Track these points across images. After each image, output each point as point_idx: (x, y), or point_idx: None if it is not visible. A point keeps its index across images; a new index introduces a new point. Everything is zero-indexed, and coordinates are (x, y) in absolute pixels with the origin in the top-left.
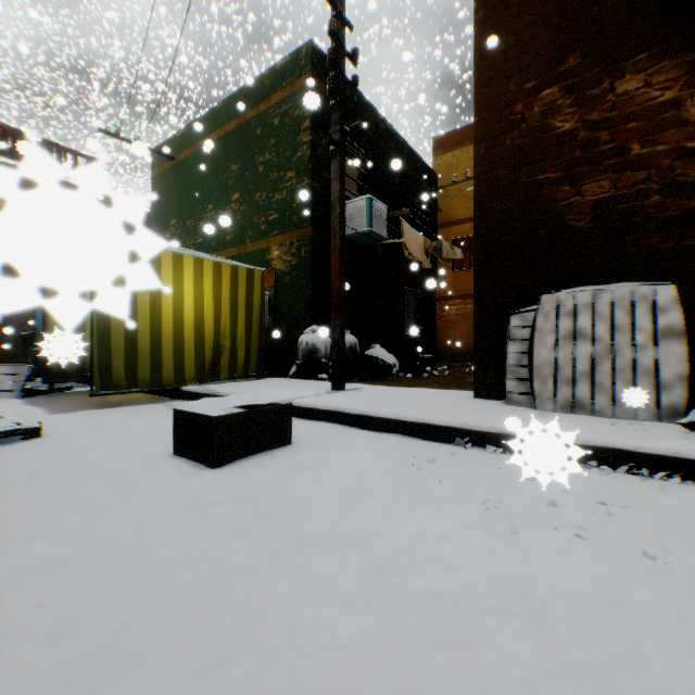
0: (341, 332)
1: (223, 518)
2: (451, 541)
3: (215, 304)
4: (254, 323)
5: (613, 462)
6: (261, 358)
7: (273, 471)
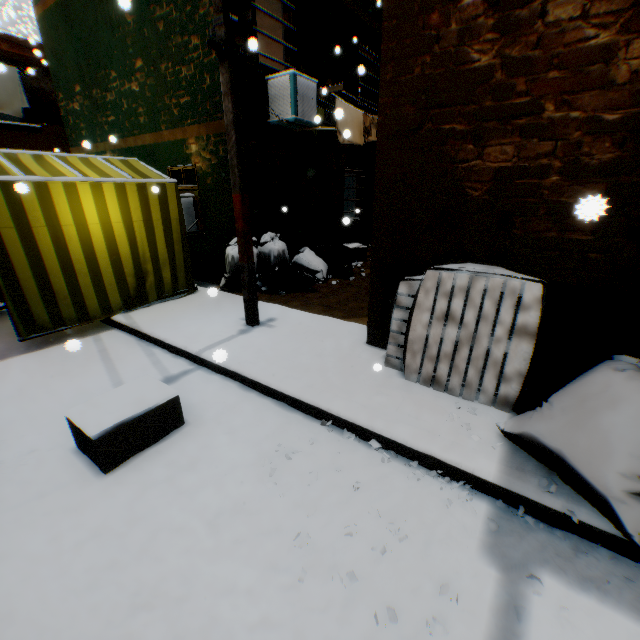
0: (250, 274)
1: (88, 564)
2: (248, 595)
3: (128, 230)
4: (176, 240)
5: (430, 464)
6: (189, 275)
7: (152, 479)
